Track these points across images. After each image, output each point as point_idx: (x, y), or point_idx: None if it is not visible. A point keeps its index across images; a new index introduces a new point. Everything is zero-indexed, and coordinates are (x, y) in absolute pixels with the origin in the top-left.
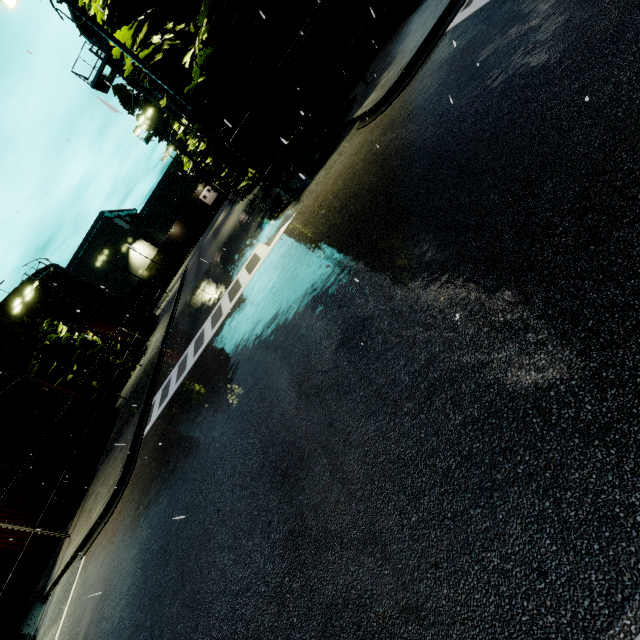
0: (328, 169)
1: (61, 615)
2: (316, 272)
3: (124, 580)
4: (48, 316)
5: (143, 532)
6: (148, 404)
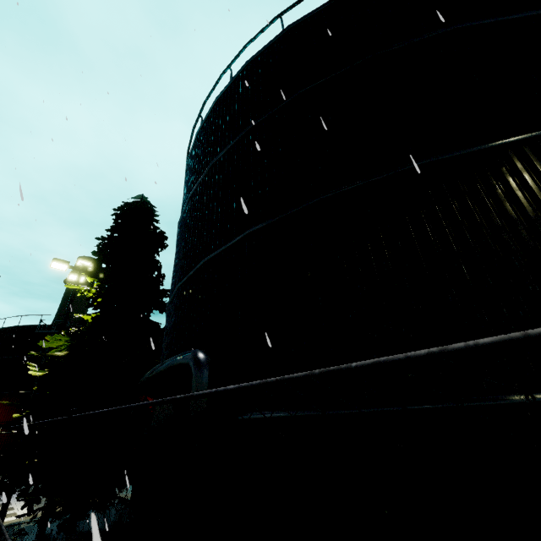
0: None
1: None
2: None
3: None
4: None
5: None
6: None
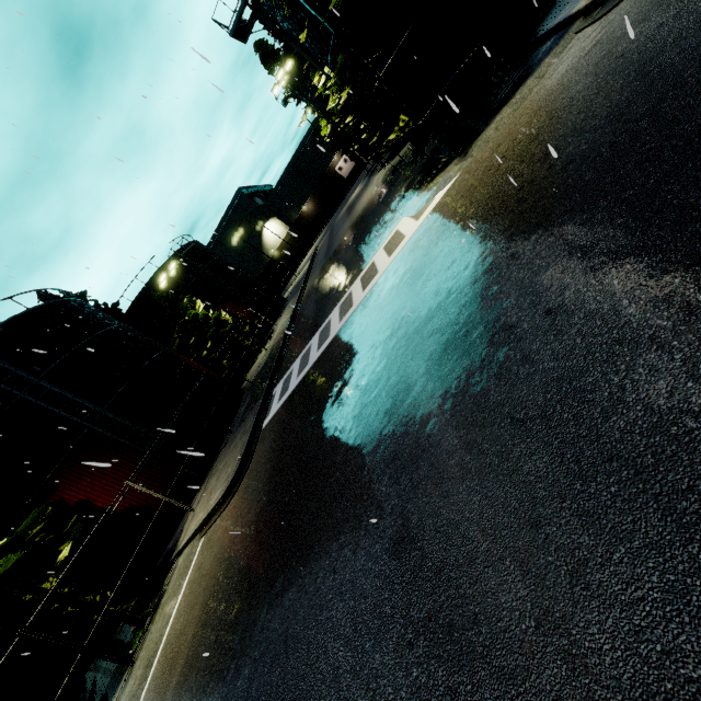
0: (518, 103)
1: (180, 590)
2: (497, 254)
3: (230, 592)
4: (189, 292)
5: (252, 545)
6: (269, 394)
